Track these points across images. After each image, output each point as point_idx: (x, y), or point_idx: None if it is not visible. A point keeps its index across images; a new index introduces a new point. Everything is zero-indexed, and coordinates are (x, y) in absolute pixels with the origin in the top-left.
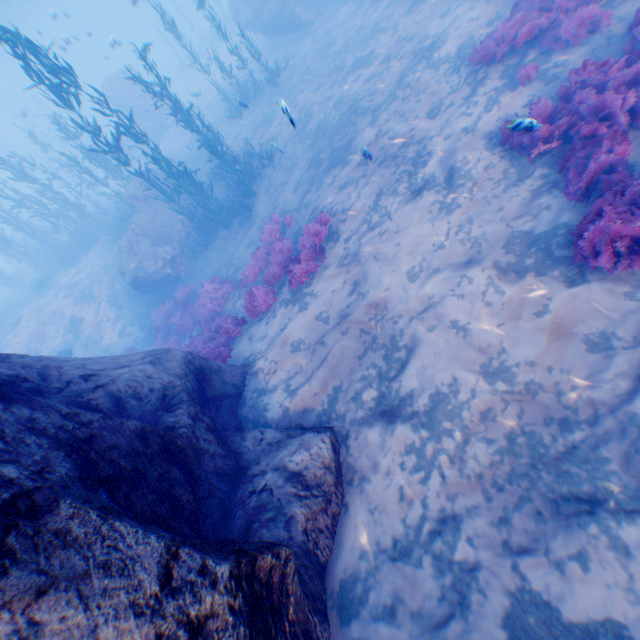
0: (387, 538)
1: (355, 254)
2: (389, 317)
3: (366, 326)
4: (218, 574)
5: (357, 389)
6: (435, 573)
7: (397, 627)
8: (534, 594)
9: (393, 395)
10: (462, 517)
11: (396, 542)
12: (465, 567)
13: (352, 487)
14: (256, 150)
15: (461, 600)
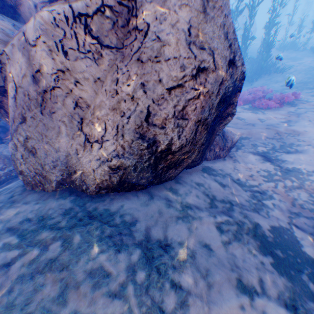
0: (235, 176)
1: (299, 114)
2: (296, 138)
3: (281, 133)
4: (244, 66)
5: (257, 144)
6: (249, 196)
7: (223, 189)
8: (293, 235)
9: (273, 156)
10: (275, 199)
11: (238, 179)
12: (265, 206)
13: (230, 158)
14: (277, 66)
15: (255, 208)
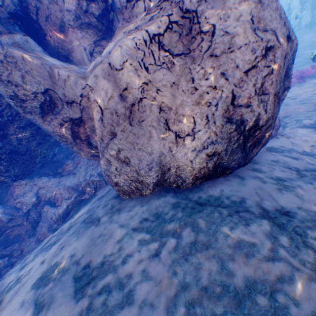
0: (298, 149)
1: None
2: None
3: None
4: (296, 39)
5: (300, 119)
6: None
7: (297, 161)
8: None
9: None
10: None
11: (304, 151)
12: None
13: (282, 137)
14: None
15: None
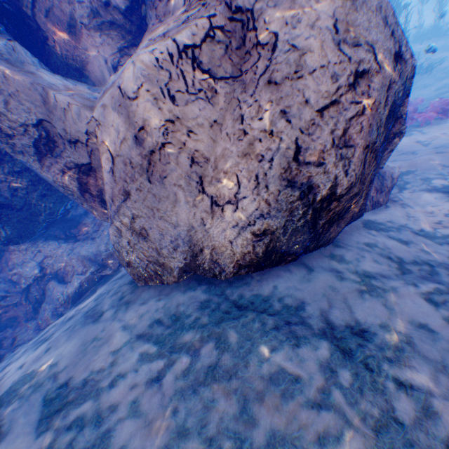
0: (414, 227)
1: None
2: None
3: None
4: (413, 58)
5: (429, 177)
6: None
7: (406, 246)
8: None
9: None
10: None
11: (422, 231)
12: None
13: (395, 204)
14: (418, 64)
15: None
